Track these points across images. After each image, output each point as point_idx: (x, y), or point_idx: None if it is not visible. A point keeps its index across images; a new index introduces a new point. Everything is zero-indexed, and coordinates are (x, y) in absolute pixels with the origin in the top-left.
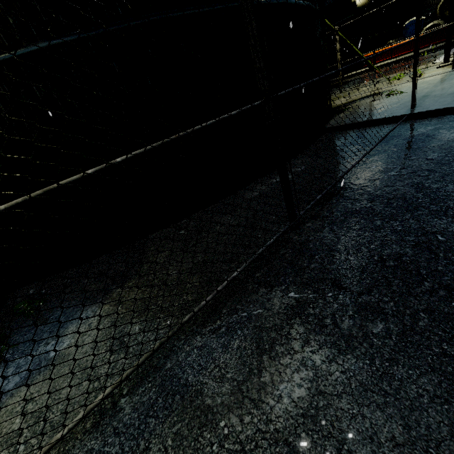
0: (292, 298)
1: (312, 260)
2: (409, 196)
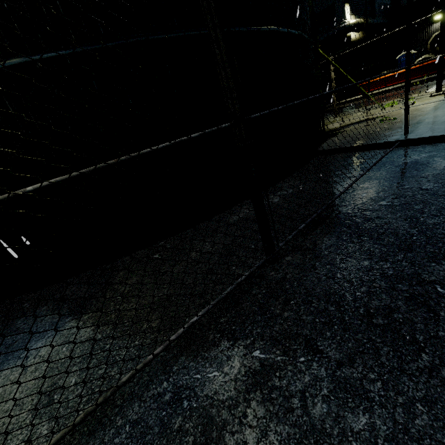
0: (256, 359)
1: (286, 306)
2: (402, 232)
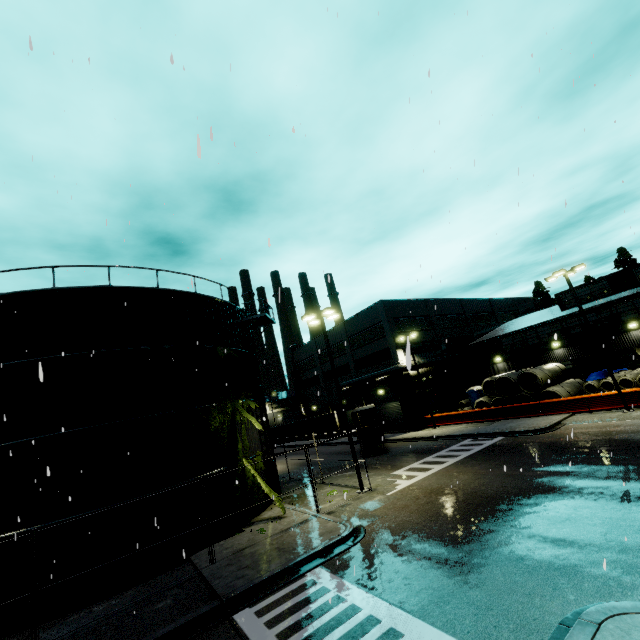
0: None
1: None
2: None
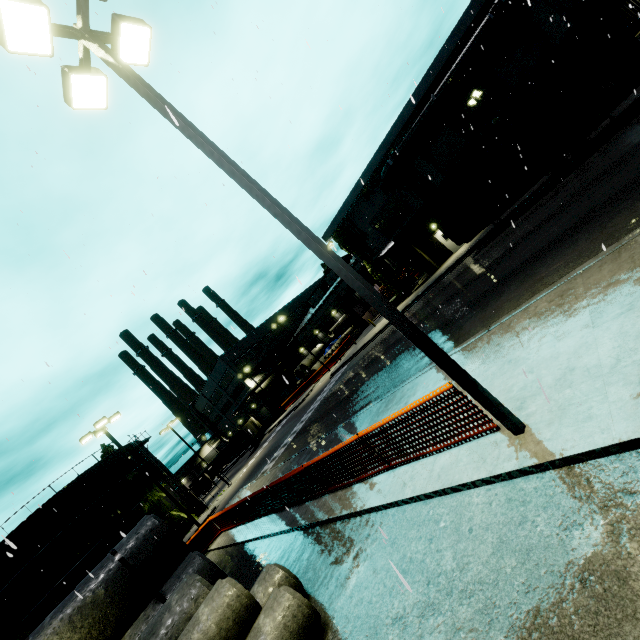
0: None
1: None
2: None
